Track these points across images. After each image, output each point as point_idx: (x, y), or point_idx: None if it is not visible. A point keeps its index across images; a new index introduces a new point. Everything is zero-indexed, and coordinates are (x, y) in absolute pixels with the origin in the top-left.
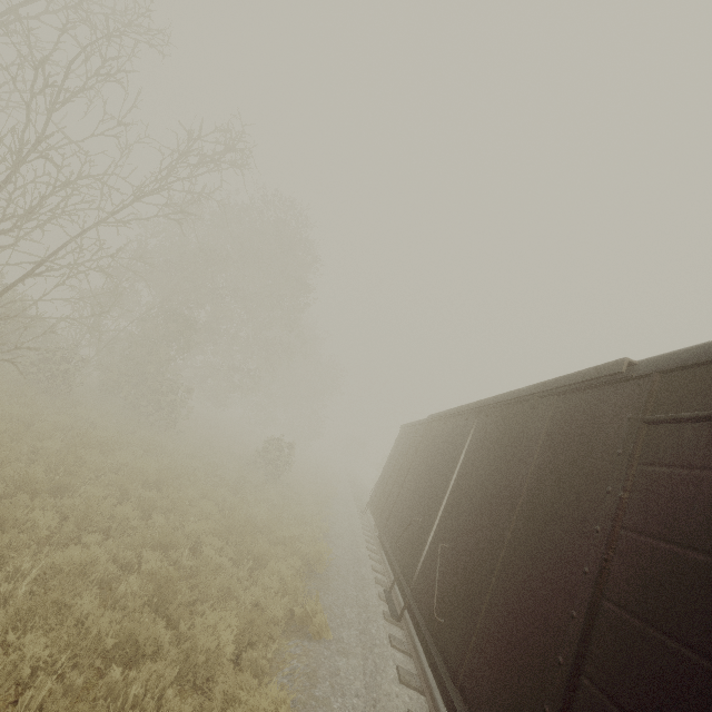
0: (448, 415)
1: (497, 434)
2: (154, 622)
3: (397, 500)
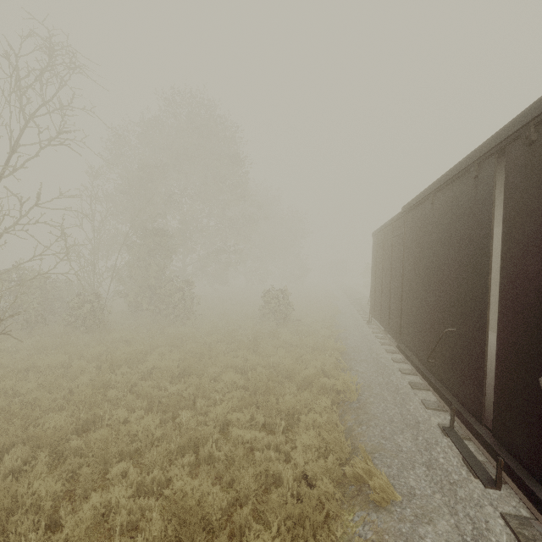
0: (433, 191)
1: None
2: None
3: (402, 306)
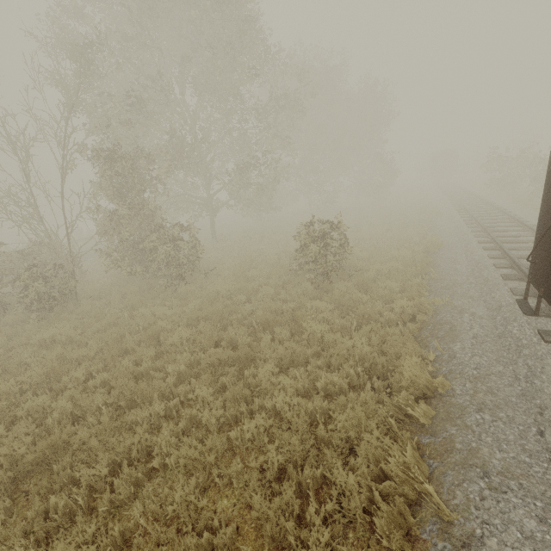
0: None
1: None
2: None
3: None
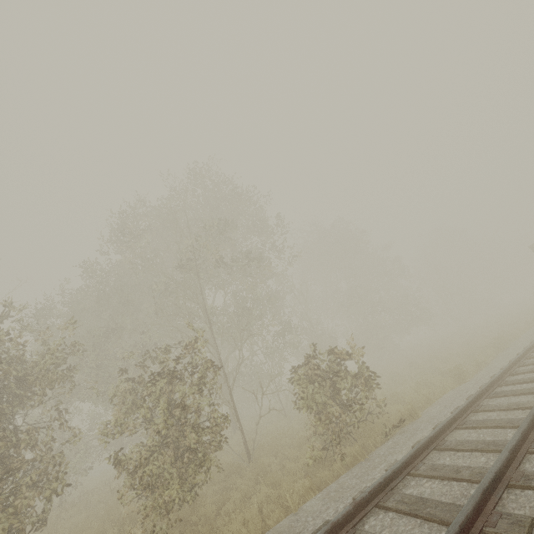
0: None
1: None
2: None
3: None
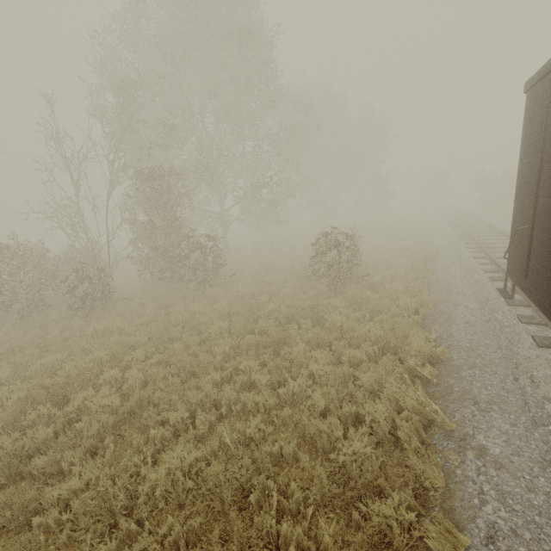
0: None
1: None
2: None
3: None
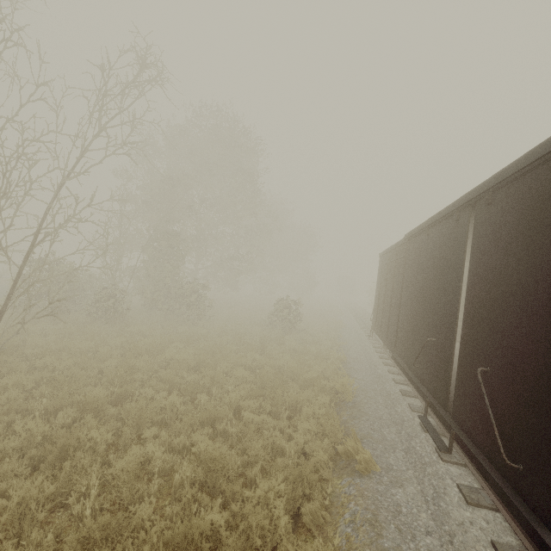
0: (429, 225)
1: (520, 218)
2: (212, 502)
3: (399, 321)
